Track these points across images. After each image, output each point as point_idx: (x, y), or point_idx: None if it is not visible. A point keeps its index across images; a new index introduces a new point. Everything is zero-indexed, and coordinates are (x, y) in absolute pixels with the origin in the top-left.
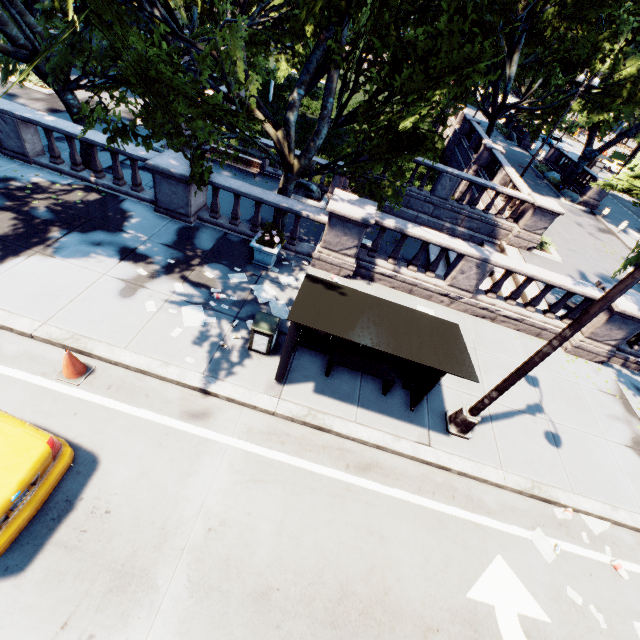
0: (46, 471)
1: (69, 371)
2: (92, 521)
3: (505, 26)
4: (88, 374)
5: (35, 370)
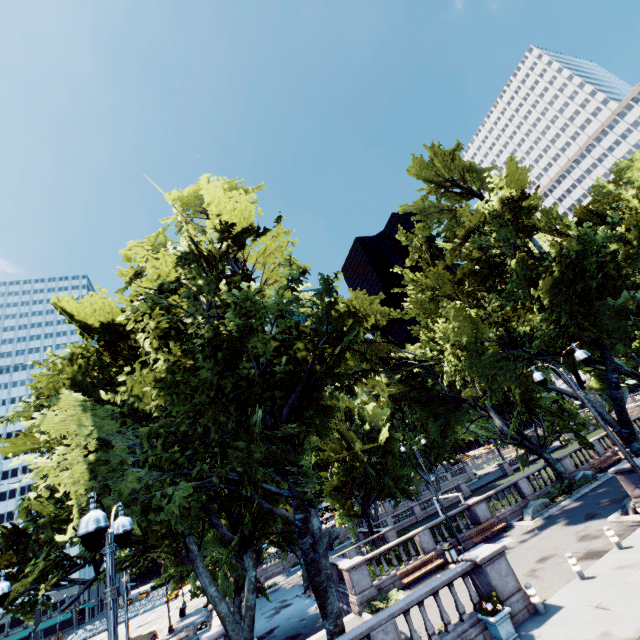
0: None
1: None
2: None
3: None
4: None
5: None
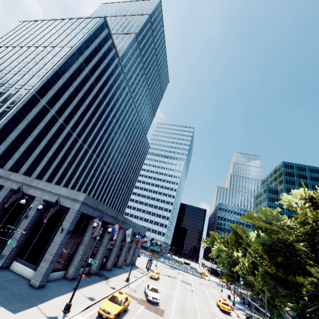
0: (228, 310)
1: (237, 315)
2: (227, 315)
3: (318, 300)
4: (238, 317)
5: (235, 315)
